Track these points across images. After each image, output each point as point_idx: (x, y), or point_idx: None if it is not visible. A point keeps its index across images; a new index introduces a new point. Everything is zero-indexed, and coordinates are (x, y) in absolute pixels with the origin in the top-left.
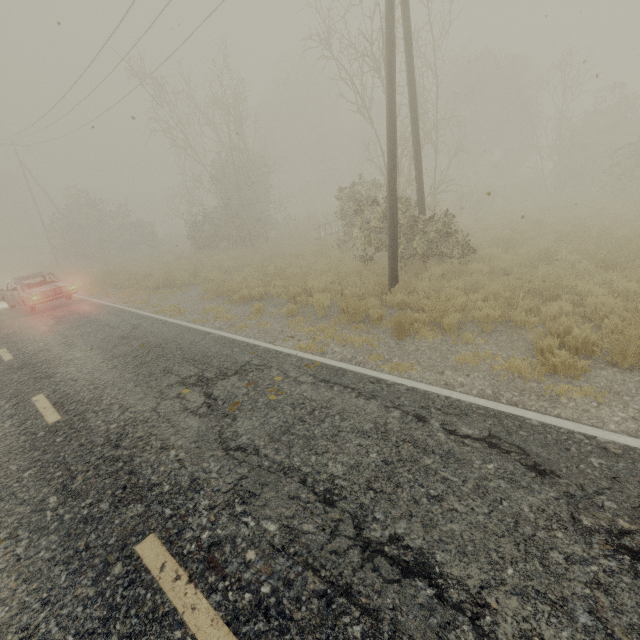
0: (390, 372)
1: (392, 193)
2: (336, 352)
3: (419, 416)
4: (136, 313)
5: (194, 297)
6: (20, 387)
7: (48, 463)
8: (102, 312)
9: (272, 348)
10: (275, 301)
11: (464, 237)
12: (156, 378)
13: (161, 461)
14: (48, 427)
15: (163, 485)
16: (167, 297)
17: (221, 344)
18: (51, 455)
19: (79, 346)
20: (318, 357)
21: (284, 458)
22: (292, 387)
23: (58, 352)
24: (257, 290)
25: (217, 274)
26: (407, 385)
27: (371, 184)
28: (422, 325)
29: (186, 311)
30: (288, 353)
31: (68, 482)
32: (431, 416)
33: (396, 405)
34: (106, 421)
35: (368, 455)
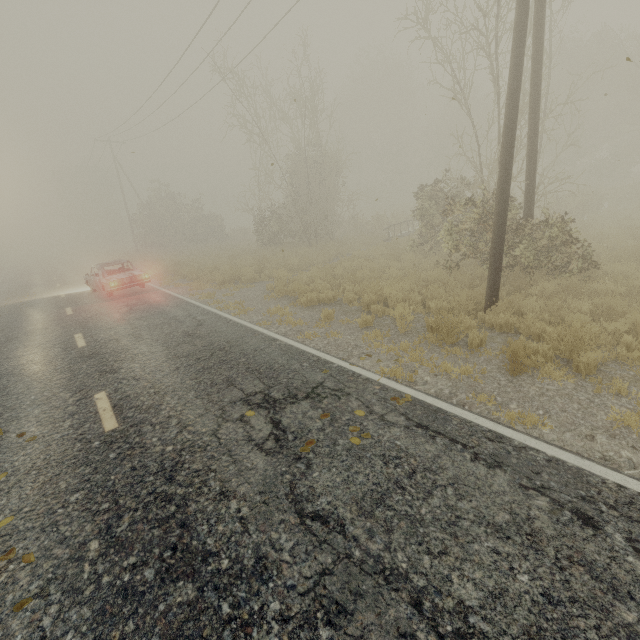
0: (510, 424)
1: (504, 190)
2: (428, 383)
3: (582, 514)
4: (201, 308)
5: (258, 295)
6: (86, 380)
7: (97, 487)
8: (170, 303)
9: (347, 368)
10: (345, 307)
11: (585, 247)
12: (218, 390)
13: (219, 515)
14: (104, 436)
15: (221, 557)
16: (232, 293)
17: (288, 355)
18: (101, 476)
19: (145, 339)
20: (407, 388)
21: (382, 550)
22: (379, 429)
23: (126, 344)
24: (325, 293)
25: (283, 272)
26: (545, 452)
27: (459, 181)
28: (541, 359)
29: (250, 310)
30: (368, 377)
31: (113, 522)
32: (603, 518)
33: (538, 486)
34: (162, 439)
35: (514, 576)
